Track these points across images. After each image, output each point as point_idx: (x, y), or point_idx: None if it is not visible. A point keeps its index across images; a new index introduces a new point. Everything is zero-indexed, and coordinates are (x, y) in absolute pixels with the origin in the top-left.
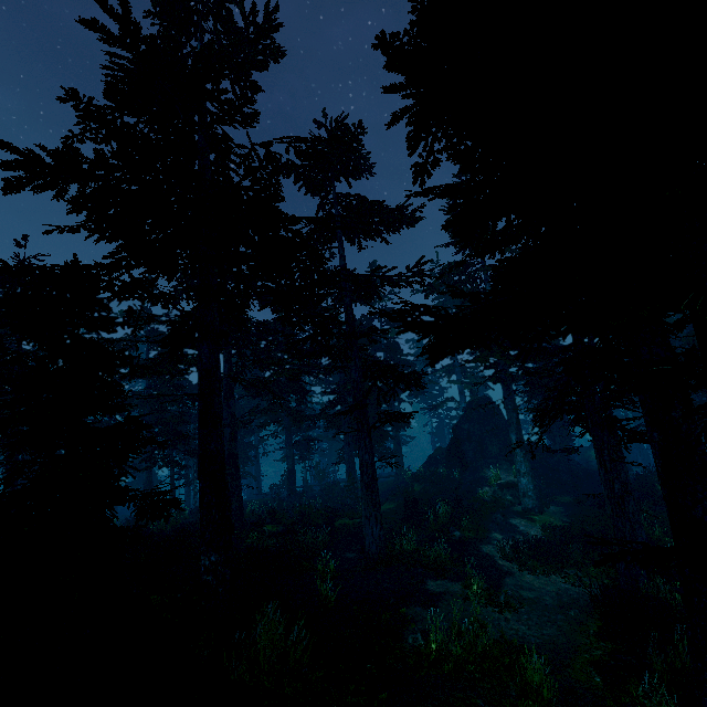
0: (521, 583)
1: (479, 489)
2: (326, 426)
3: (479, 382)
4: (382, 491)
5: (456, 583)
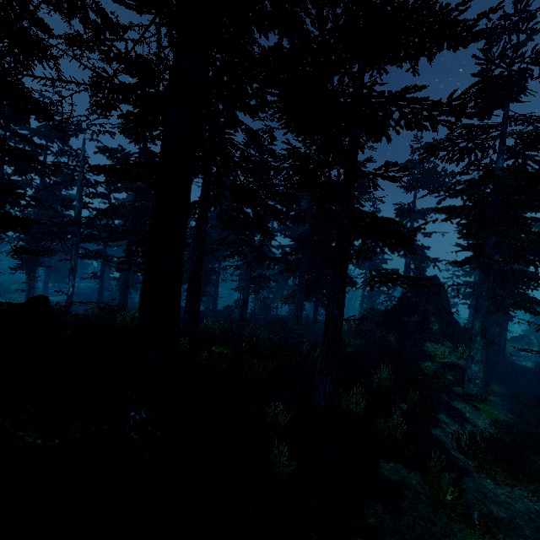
0: (484, 490)
1: (422, 362)
2: (282, 270)
3: (460, 262)
4: (317, 334)
5: (412, 472)
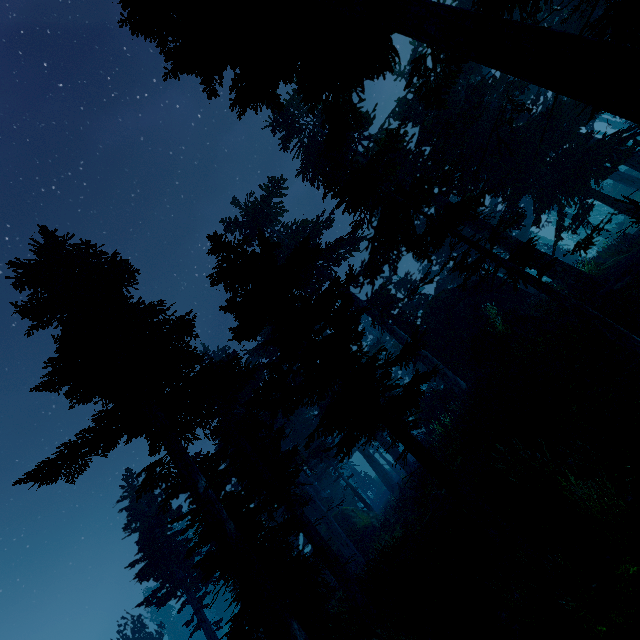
0: None
1: None
2: None
3: None
4: None
5: None
